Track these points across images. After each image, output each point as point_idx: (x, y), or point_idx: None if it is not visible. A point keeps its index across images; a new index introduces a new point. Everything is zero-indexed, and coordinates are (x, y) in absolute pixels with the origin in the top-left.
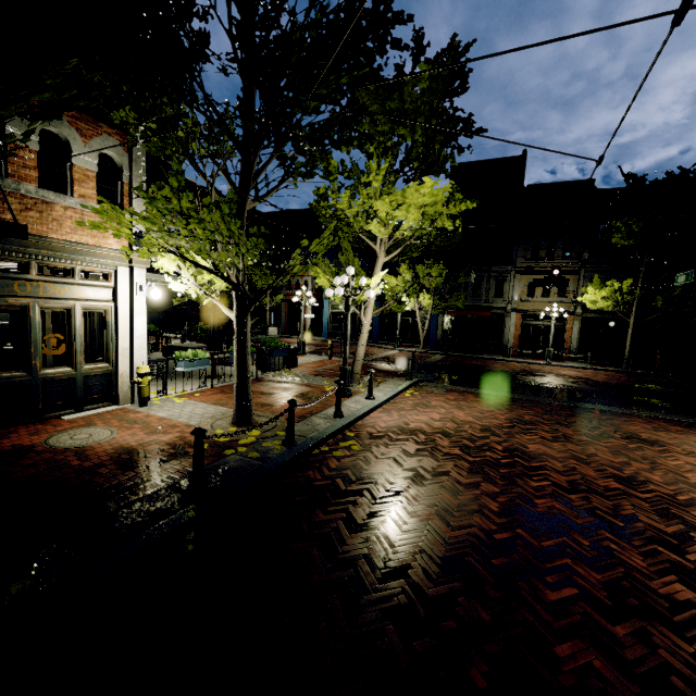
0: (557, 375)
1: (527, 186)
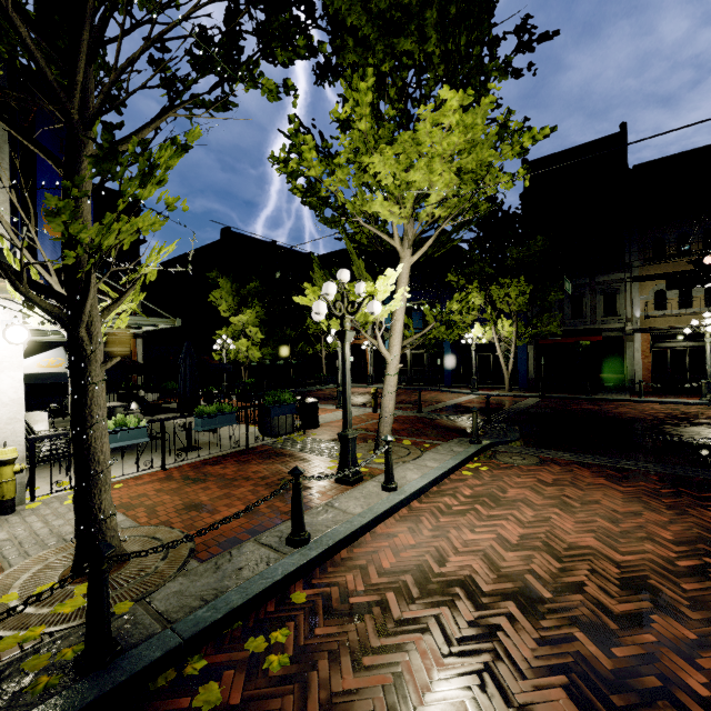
0: None
1: (633, 167)
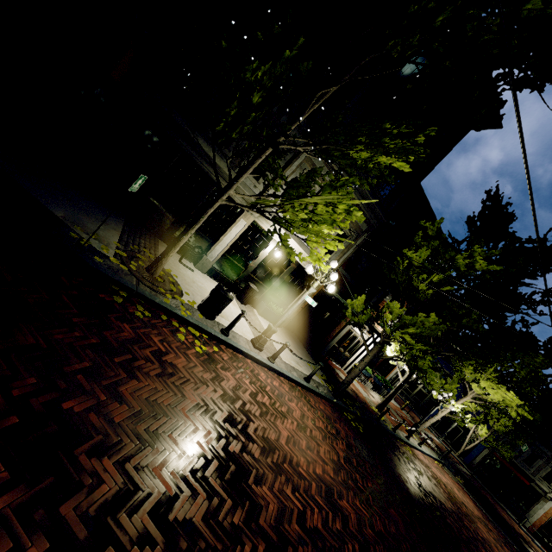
0: None
1: None
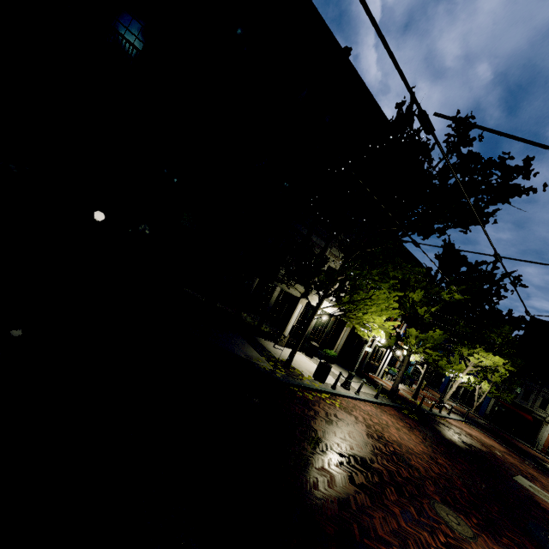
0: None
1: None
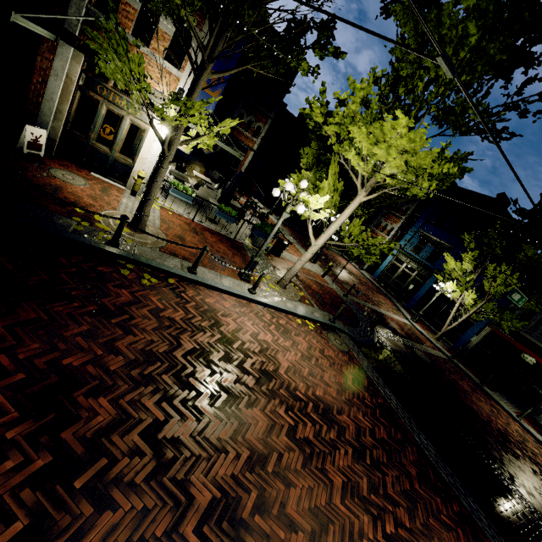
0: (539, 472)
1: None
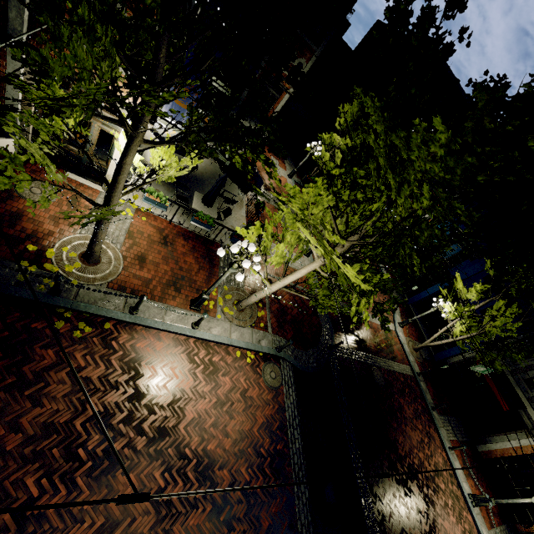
0: (423, 513)
1: None
